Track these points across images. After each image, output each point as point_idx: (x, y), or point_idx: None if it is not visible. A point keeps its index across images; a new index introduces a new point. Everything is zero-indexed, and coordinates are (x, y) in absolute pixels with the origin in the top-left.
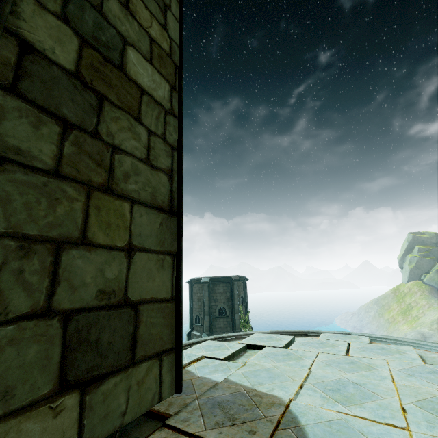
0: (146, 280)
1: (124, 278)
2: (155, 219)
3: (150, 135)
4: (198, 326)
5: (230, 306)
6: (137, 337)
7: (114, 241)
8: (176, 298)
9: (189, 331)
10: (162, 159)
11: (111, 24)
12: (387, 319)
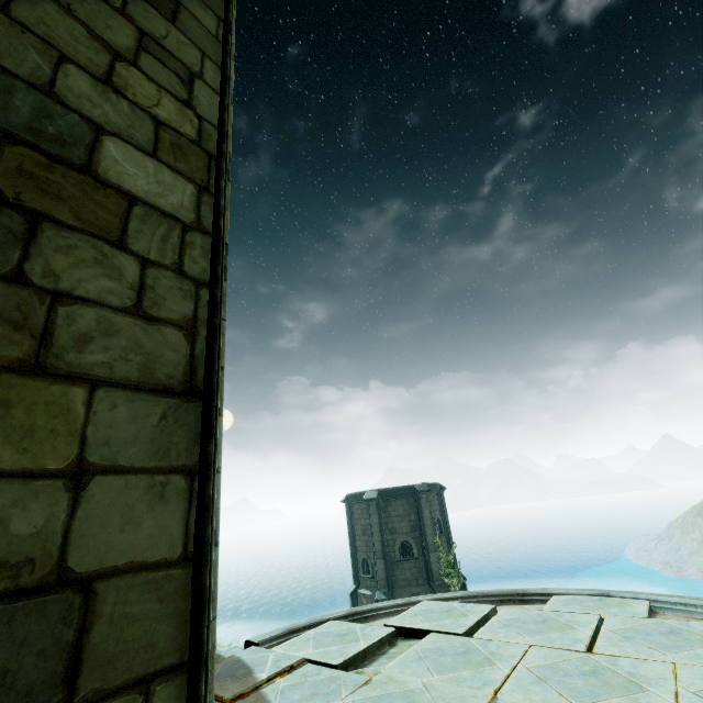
0: (117, 529)
1: (60, 530)
2: (147, 410)
3: (146, 268)
4: (368, 579)
5: (418, 538)
6: (86, 649)
7: (41, 462)
8: (194, 557)
9: (353, 589)
10: (172, 304)
11: (70, 109)
12: None
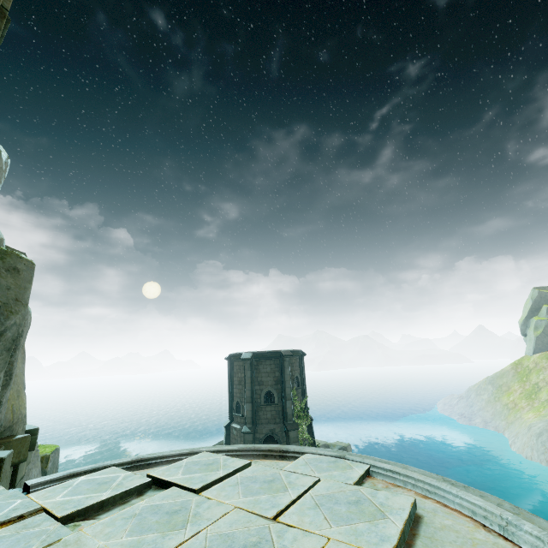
0: None
1: None
2: None
3: None
4: (239, 417)
5: (279, 390)
6: None
7: None
8: None
9: (227, 423)
10: None
11: None
12: (505, 405)
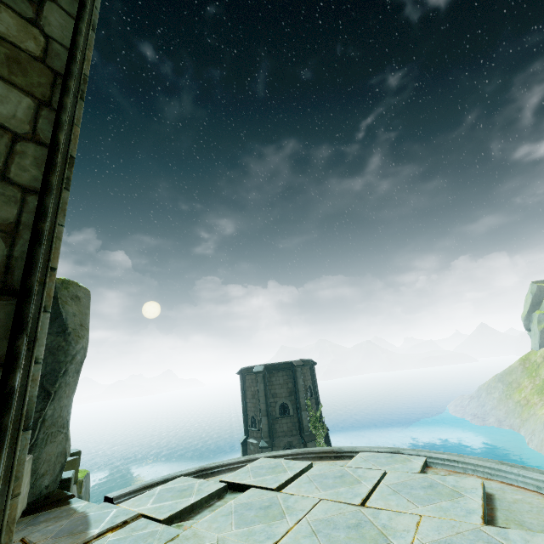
0: None
1: None
2: None
3: None
4: (255, 432)
5: (294, 401)
6: None
7: None
8: None
9: (244, 439)
10: None
11: None
12: (517, 402)
